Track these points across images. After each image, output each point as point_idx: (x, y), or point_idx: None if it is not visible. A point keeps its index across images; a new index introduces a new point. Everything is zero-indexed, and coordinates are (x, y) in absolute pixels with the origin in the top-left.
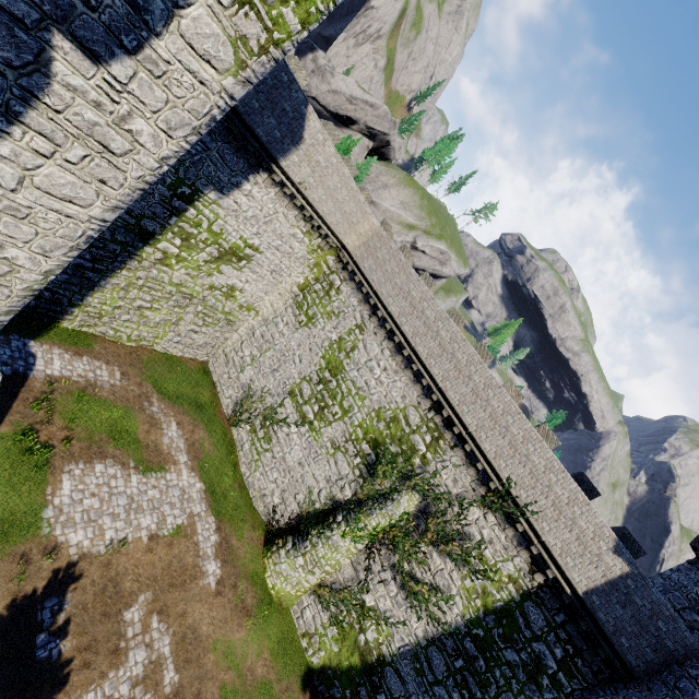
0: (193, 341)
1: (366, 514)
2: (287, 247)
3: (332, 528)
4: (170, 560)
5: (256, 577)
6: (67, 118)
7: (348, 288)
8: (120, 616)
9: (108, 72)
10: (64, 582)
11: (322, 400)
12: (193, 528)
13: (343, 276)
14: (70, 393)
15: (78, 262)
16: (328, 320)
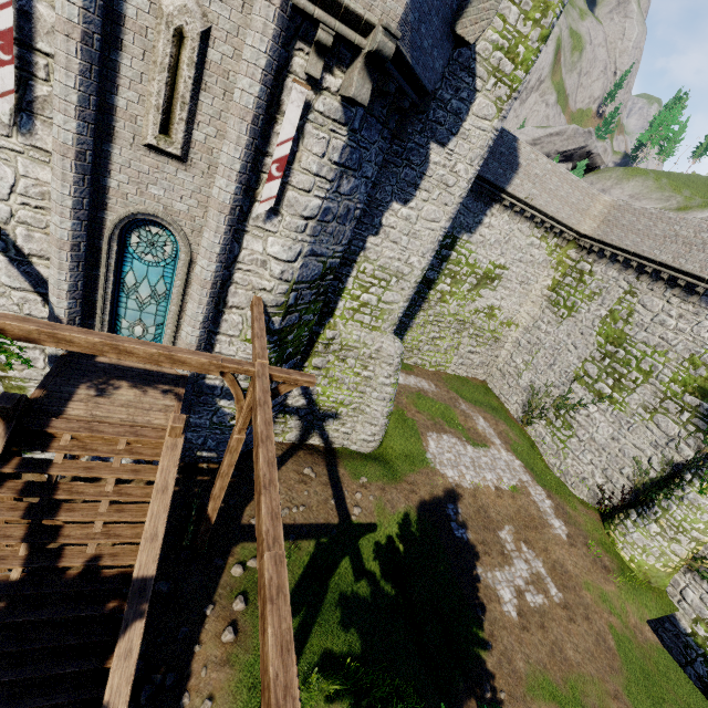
0: (472, 362)
1: None
2: (528, 256)
3: (681, 485)
4: (518, 509)
5: (605, 545)
6: (433, 178)
7: (601, 266)
8: (496, 533)
9: (447, 149)
10: (453, 497)
11: (614, 372)
12: (526, 490)
13: (591, 259)
14: (413, 393)
15: None
16: (590, 302)
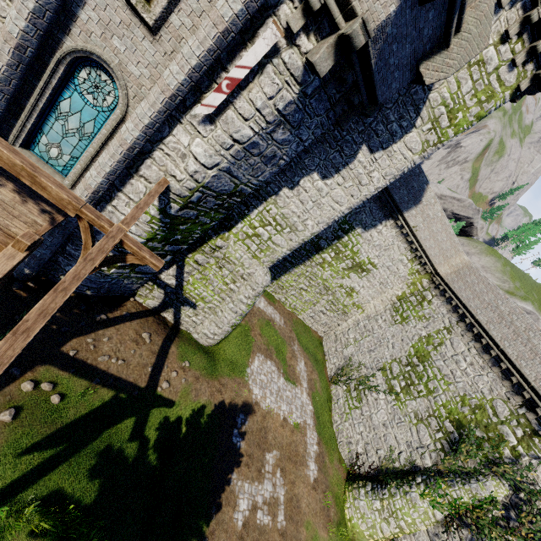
0: (320, 319)
1: (446, 484)
2: (395, 268)
3: (411, 483)
4: (291, 442)
5: (338, 500)
6: (353, 172)
7: (439, 301)
8: (264, 453)
9: (373, 156)
10: (248, 410)
11: (409, 378)
12: (305, 431)
13: (434, 293)
14: (264, 319)
15: (286, 257)
16: (419, 321)
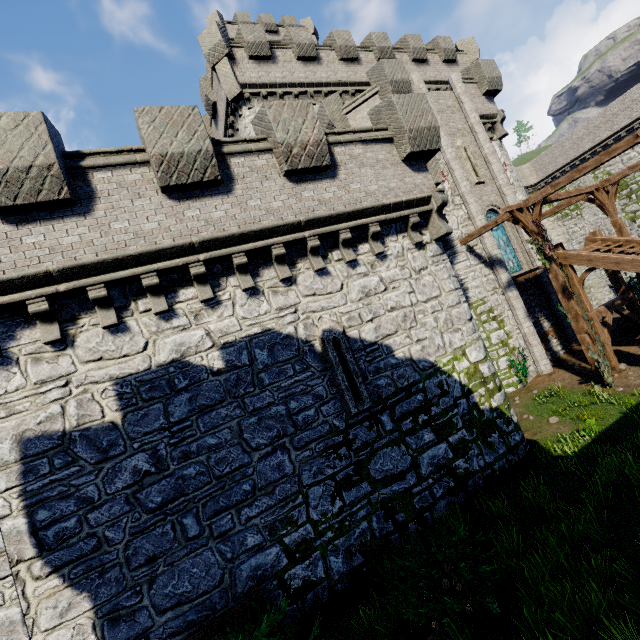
0: None
1: None
2: None
3: None
4: None
5: None
6: None
7: None
8: None
9: None
10: None
11: None
12: None
13: None
14: None
15: None
16: None
